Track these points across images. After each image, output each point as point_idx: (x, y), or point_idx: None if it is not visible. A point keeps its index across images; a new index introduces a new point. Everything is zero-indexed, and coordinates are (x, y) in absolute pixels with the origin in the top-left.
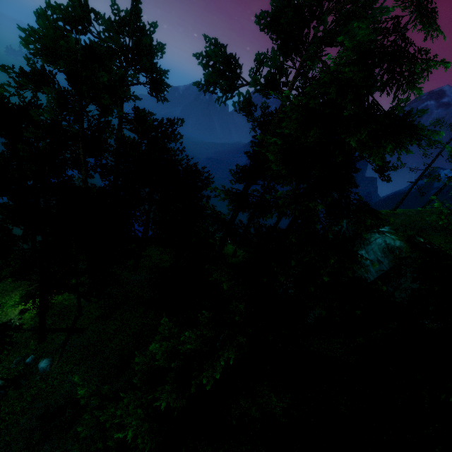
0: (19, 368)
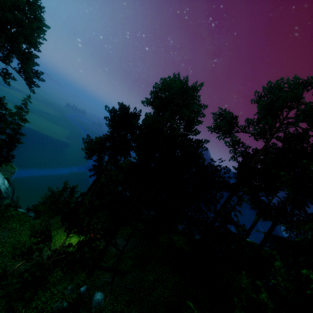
0: (73, 295)
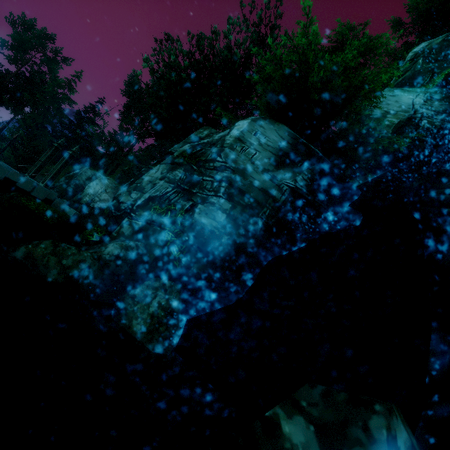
0: None
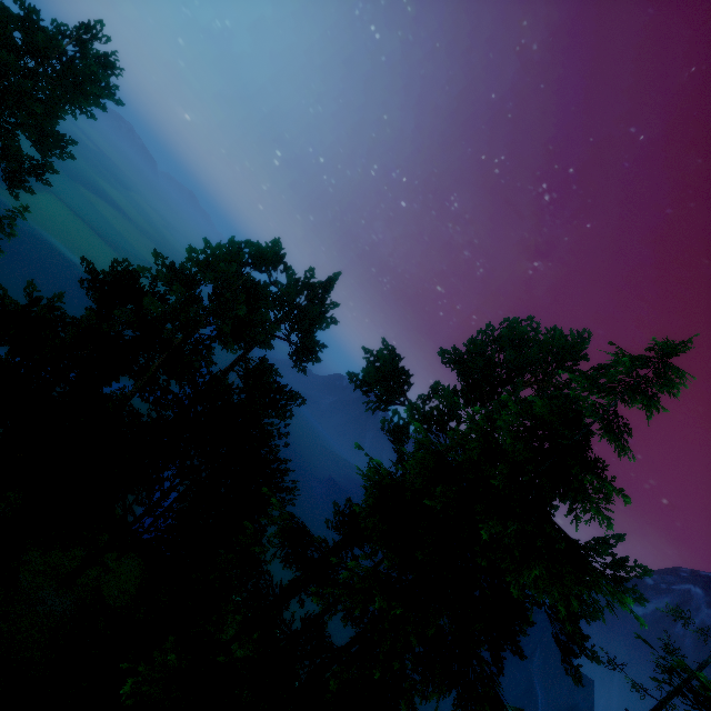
0: None
